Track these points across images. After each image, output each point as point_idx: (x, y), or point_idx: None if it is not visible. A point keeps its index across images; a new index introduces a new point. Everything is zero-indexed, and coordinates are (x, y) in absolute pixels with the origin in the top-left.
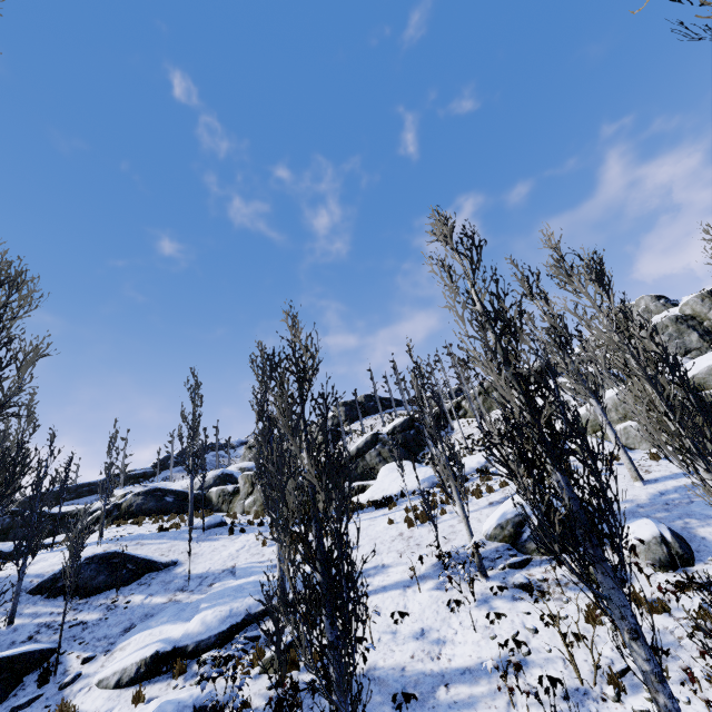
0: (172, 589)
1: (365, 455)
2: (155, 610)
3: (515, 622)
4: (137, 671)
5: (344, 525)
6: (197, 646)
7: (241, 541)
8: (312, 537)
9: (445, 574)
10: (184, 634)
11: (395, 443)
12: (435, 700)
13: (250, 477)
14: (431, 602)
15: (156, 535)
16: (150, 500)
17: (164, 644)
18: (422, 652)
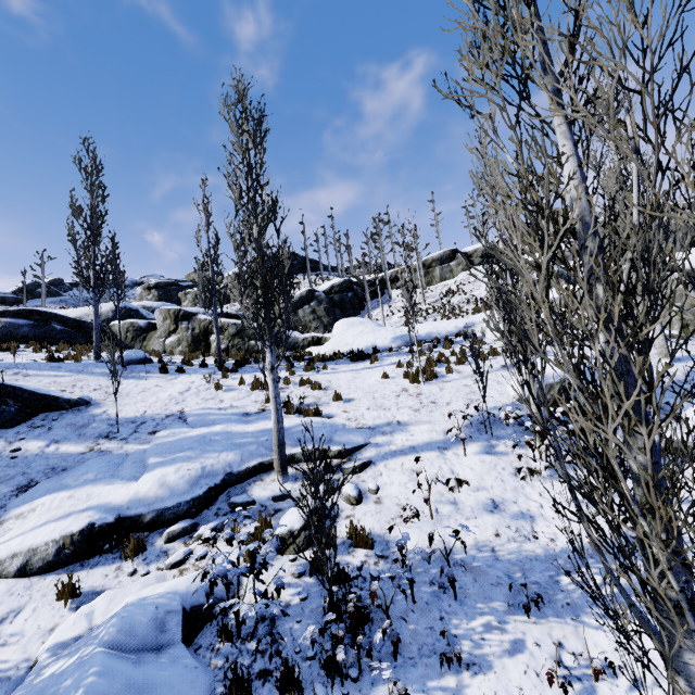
0: (91, 435)
1: (298, 311)
2: (67, 462)
3: (613, 496)
4: (57, 553)
5: (320, 375)
6: (159, 517)
7: (183, 382)
8: (283, 385)
9: (488, 437)
10: (132, 500)
11: (331, 303)
12: (564, 594)
13: (173, 313)
14: (486, 468)
15: (46, 366)
16: (24, 324)
17: (100, 514)
18: (508, 529)
